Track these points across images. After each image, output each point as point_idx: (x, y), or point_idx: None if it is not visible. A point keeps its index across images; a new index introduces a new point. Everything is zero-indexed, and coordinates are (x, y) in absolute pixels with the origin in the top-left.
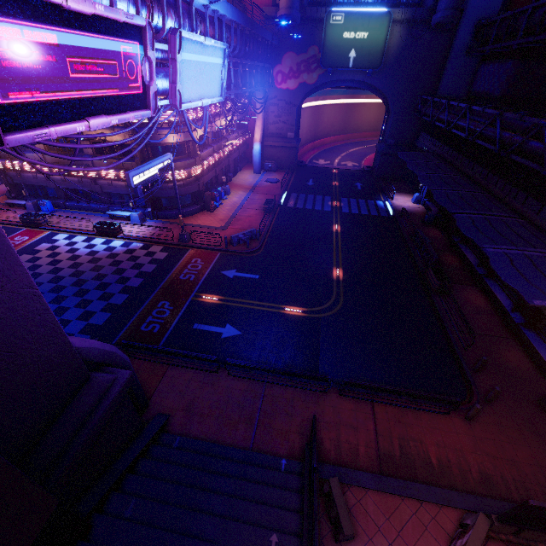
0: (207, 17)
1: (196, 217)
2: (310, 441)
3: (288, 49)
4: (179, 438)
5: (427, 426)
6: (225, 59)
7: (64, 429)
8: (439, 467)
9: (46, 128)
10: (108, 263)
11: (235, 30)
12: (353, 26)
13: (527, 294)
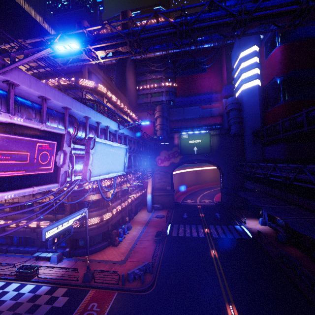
0: (117, 135)
1: (103, 252)
2: None
3: (163, 149)
4: None
5: None
6: (127, 152)
7: None
8: None
9: None
10: None
11: (134, 141)
12: (193, 138)
13: None
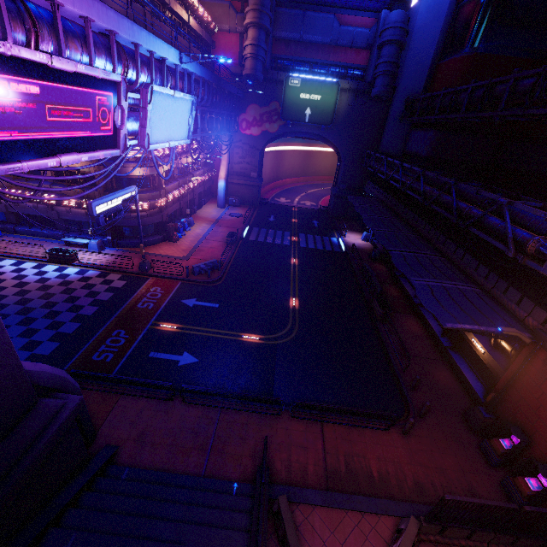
0: (178, 74)
1: (158, 247)
2: (262, 463)
3: (252, 101)
4: (128, 470)
5: (370, 442)
6: (193, 108)
7: (5, 456)
8: (380, 480)
9: (19, 163)
10: (60, 290)
11: (203, 84)
12: (308, 90)
13: (442, 318)
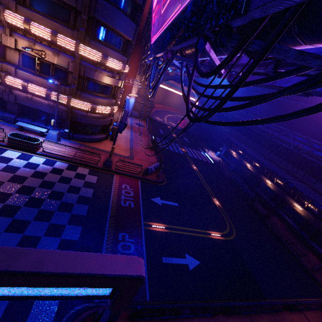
0: None
1: (105, 144)
2: None
3: None
4: None
5: None
6: None
7: None
8: None
9: None
10: (38, 183)
11: None
12: None
13: None
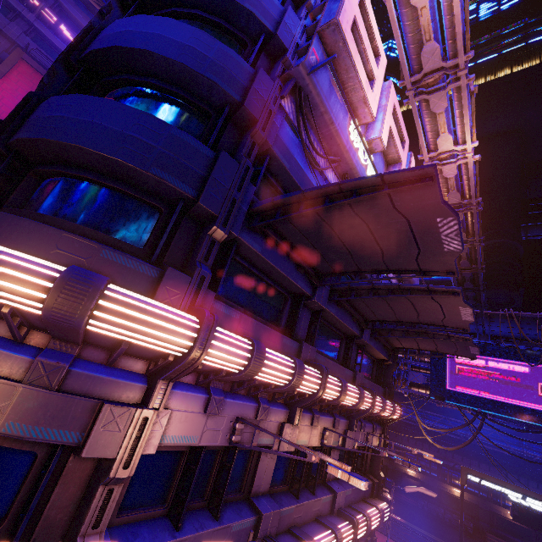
0: None
1: None
2: None
3: None
4: None
5: None
6: None
7: None
8: None
9: None
10: None
11: None
12: None
13: None
